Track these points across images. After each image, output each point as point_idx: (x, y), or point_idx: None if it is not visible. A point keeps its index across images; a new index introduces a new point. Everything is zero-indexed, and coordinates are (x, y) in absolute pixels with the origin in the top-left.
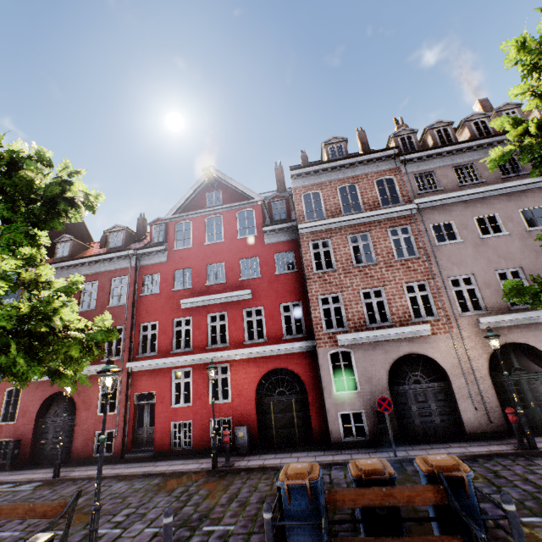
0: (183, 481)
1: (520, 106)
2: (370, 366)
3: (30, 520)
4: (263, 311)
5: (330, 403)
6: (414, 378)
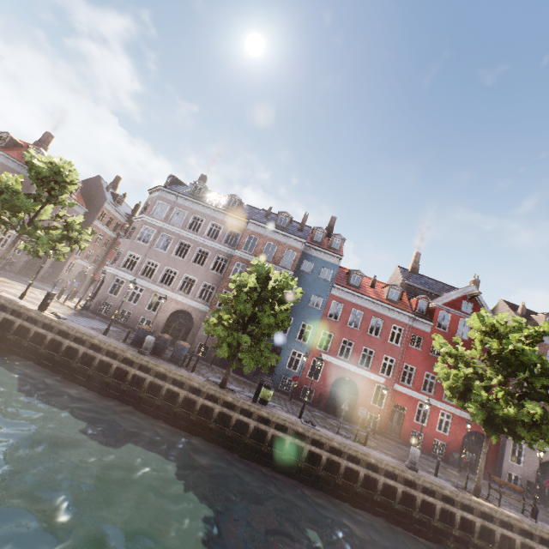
0: (455, 473)
1: None
2: (531, 457)
3: (427, 467)
4: None
5: (505, 465)
6: (547, 473)
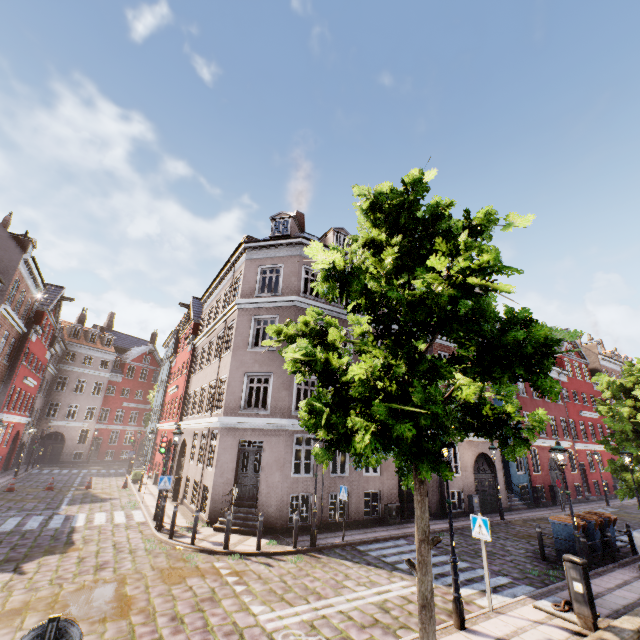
0: None
1: (628, 358)
2: None
3: None
4: (600, 426)
5: None
6: None
